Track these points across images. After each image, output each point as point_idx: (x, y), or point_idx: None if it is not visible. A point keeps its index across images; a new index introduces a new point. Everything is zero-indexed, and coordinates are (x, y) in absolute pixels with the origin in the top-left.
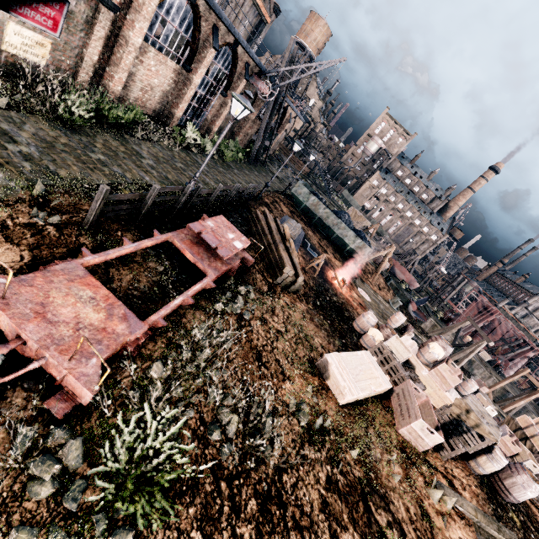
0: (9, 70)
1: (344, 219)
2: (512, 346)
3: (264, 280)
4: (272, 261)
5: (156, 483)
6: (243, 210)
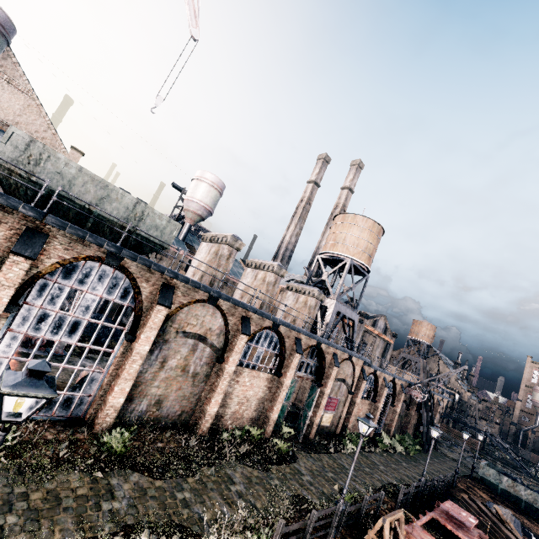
0: (320, 431)
1: None
2: None
3: None
4: None
5: None
6: (451, 498)
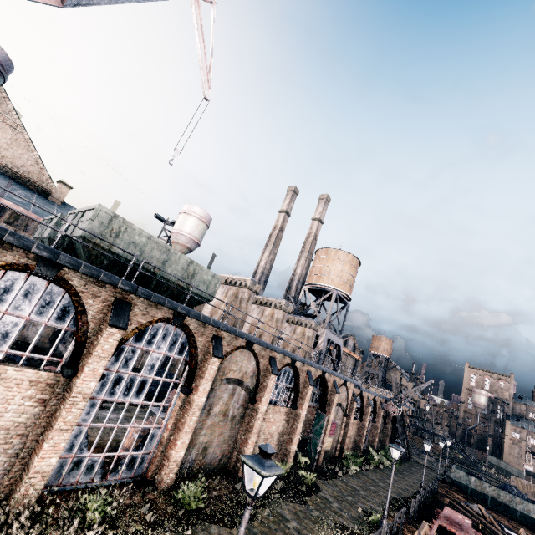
0: (323, 456)
1: (514, 492)
2: None
3: None
4: None
5: None
6: (439, 503)
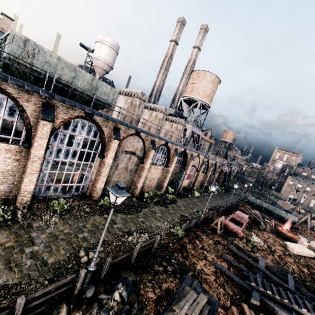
0: (182, 189)
1: (277, 206)
2: None
3: (256, 227)
4: (255, 222)
5: (257, 248)
6: (237, 209)
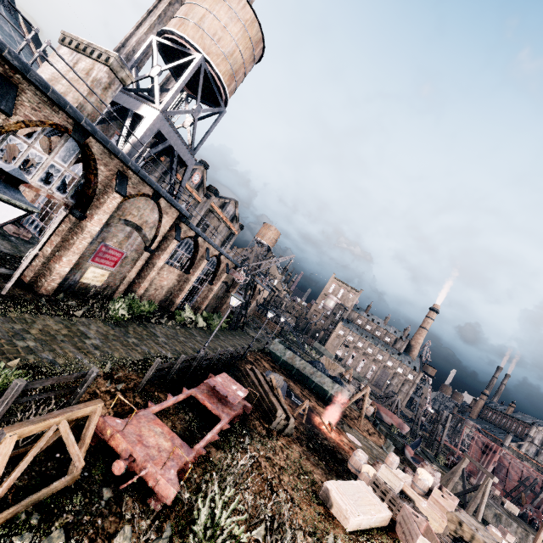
0: (78, 291)
1: (319, 367)
2: (537, 491)
3: (262, 425)
4: (265, 408)
5: None
6: (234, 369)
